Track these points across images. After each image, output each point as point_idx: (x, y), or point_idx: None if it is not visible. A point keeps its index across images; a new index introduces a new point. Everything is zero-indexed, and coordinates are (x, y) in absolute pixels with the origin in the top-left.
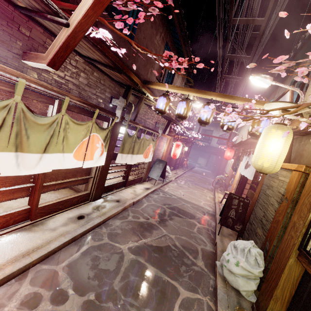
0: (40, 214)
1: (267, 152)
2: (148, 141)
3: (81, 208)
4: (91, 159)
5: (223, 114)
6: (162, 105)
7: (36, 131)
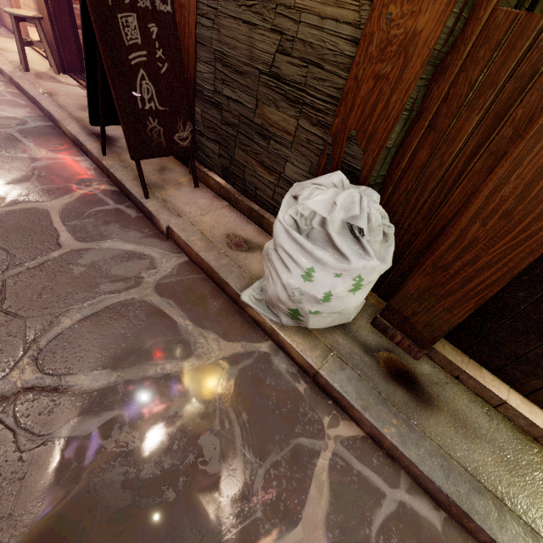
0: None
1: None
2: None
3: None
4: None
5: None
6: None
7: None
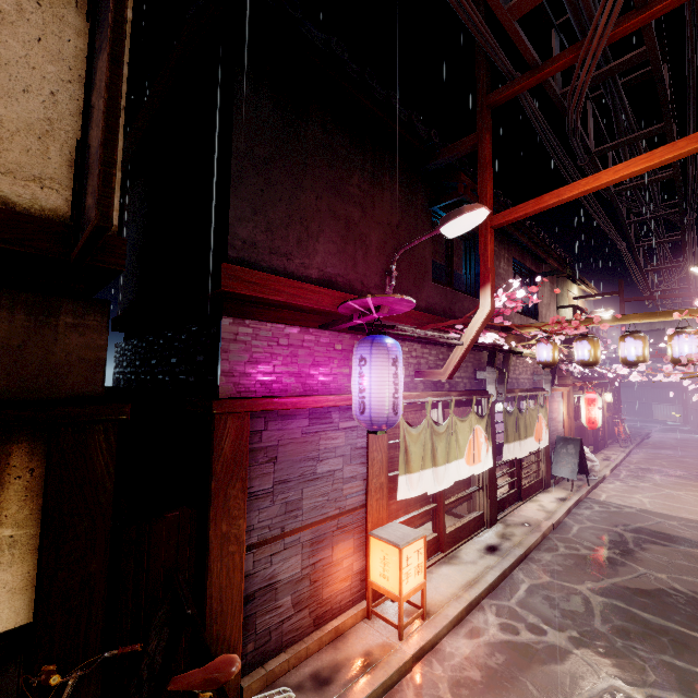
0: (447, 543)
1: None
2: (535, 411)
3: (482, 537)
4: (479, 461)
5: (661, 375)
6: (547, 354)
7: (439, 442)
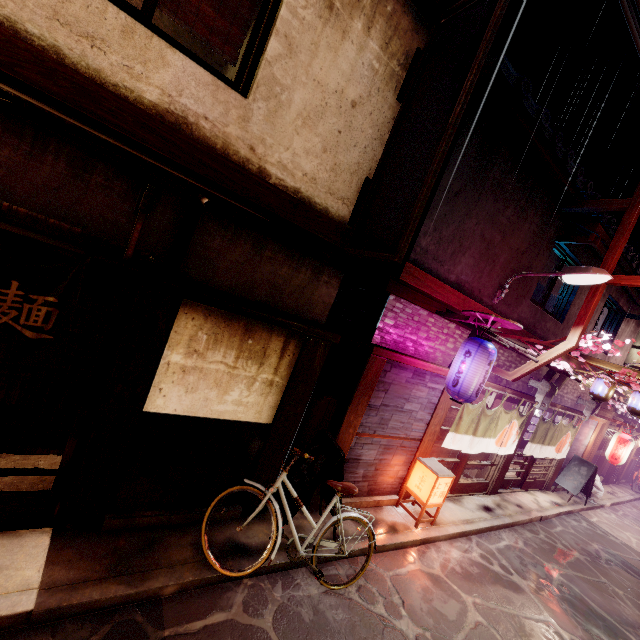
0: (456, 489)
1: None
2: (566, 428)
3: (482, 498)
4: (505, 446)
5: None
6: (602, 390)
7: (483, 420)
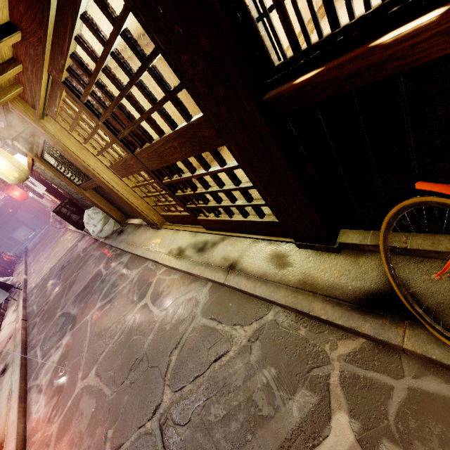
0: None
1: (3, 169)
2: None
3: None
4: None
5: None
6: None
7: None
